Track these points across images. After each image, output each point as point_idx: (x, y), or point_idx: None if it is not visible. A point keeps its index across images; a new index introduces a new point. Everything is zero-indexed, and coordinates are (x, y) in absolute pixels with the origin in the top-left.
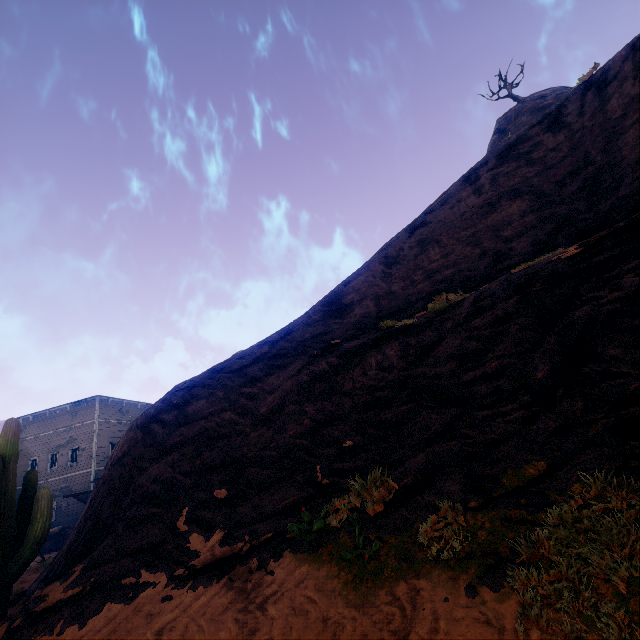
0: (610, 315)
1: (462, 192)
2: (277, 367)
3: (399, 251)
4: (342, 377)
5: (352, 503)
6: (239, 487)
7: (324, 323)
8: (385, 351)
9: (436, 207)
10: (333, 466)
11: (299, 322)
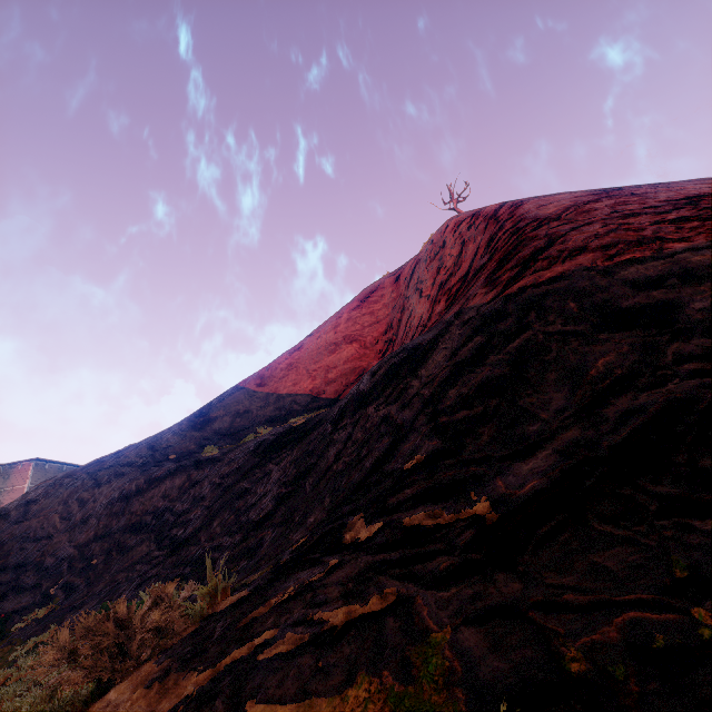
0: (242, 492)
1: (330, 325)
2: (119, 475)
3: (273, 370)
4: (137, 498)
5: (39, 614)
6: (7, 589)
7: (184, 434)
8: (176, 480)
9: (315, 332)
10: (70, 580)
11: (172, 428)
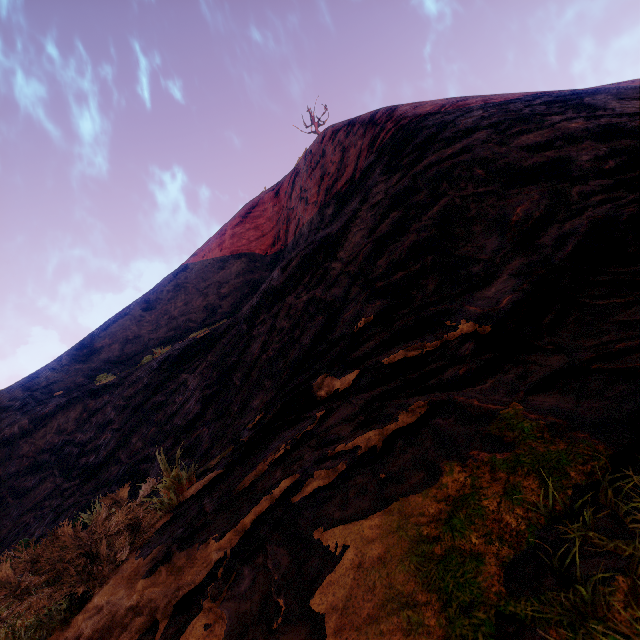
0: (157, 406)
1: (214, 242)
2: None
3: (159, 293)
4: (25, 440)
5: None
6: None
7: (67, 369)
8: (70, 413)
9: (199, 251)
10: None
11: (49, 365)
